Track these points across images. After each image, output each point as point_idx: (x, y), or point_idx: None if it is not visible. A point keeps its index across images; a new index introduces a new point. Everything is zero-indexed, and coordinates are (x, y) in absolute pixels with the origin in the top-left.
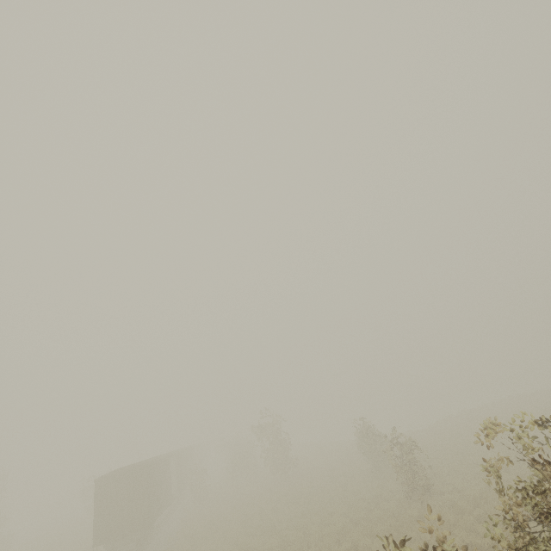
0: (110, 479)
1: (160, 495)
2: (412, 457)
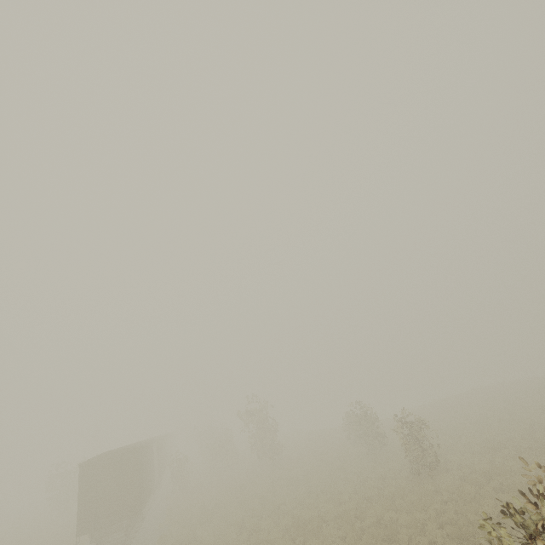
0: (97, 463)
1: (147, 481)
2: (423, 435)
